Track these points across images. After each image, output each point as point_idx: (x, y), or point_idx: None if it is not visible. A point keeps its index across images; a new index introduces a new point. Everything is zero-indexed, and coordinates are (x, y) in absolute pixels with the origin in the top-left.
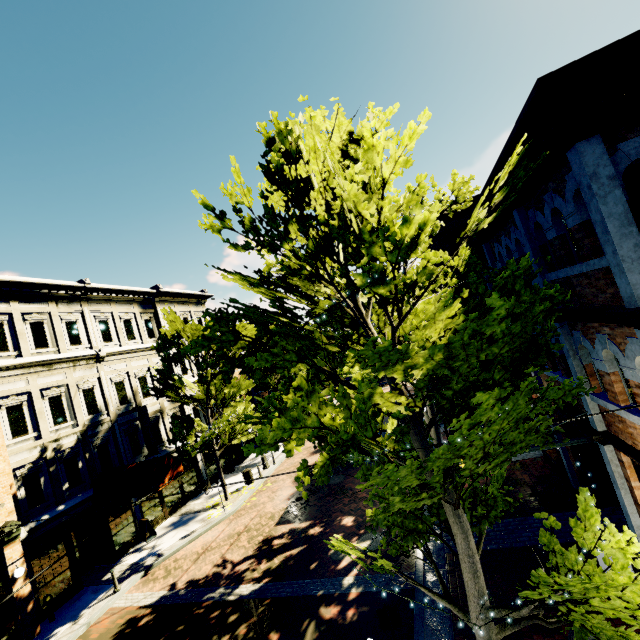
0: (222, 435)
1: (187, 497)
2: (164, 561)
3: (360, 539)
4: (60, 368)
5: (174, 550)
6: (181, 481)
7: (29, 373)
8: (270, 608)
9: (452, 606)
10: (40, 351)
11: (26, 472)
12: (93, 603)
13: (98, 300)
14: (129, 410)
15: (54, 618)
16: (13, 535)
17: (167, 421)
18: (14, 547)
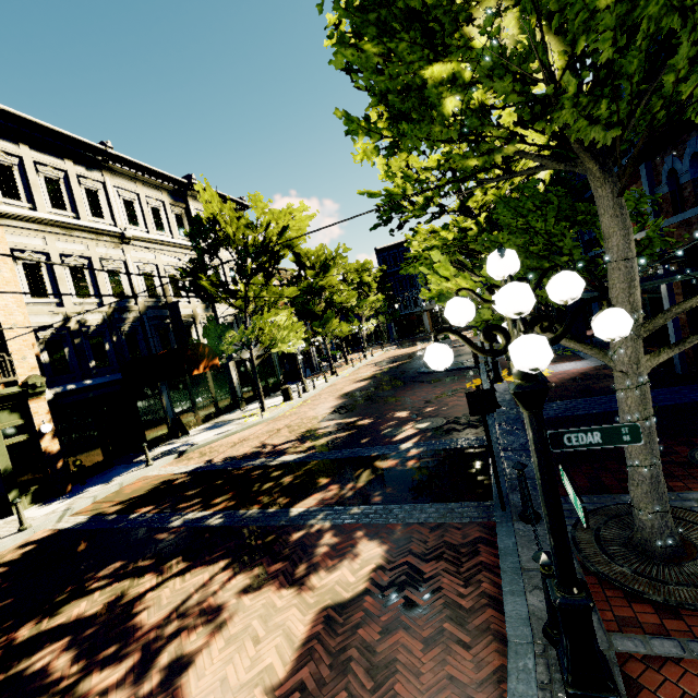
0: (262, 337)
1: (220, 411)
2: (198, 449)
3: (417, 422)
4: (81, 237)
5: (209, 441)
6: (214, 394)
7: (46, 232)
8: (318, 466)
9: (583, 345)
10: (57, 212)
11: (48, 337)
12: (125, 473)
13: (122, 174)
14: (159, 305)
15: (85, 482)
16: (38, 390)
17: (200, 329)
18: (39, 403)
